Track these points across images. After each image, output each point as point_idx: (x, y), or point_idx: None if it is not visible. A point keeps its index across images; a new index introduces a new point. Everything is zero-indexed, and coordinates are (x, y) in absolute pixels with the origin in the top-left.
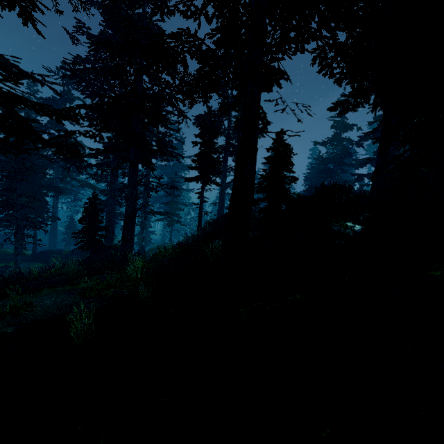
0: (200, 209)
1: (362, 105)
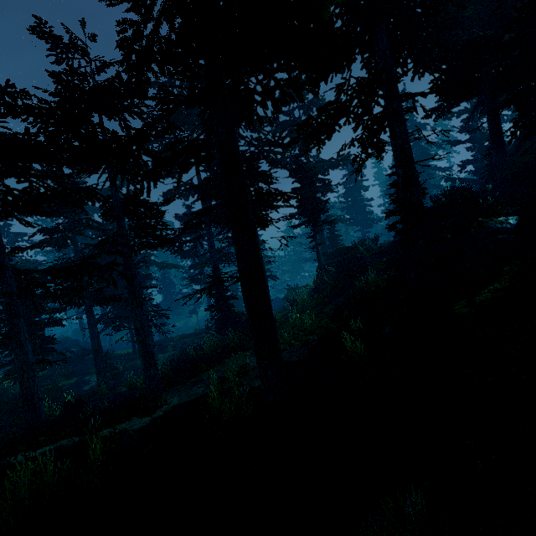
0: (317, 253)
1: (457, 104)
